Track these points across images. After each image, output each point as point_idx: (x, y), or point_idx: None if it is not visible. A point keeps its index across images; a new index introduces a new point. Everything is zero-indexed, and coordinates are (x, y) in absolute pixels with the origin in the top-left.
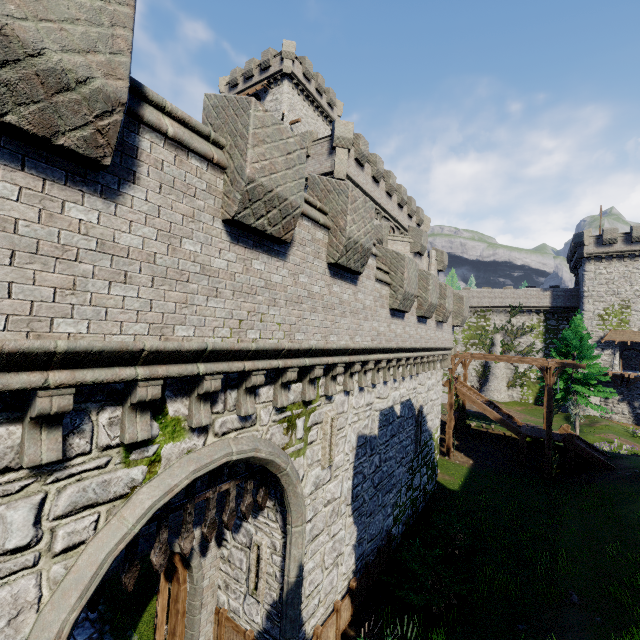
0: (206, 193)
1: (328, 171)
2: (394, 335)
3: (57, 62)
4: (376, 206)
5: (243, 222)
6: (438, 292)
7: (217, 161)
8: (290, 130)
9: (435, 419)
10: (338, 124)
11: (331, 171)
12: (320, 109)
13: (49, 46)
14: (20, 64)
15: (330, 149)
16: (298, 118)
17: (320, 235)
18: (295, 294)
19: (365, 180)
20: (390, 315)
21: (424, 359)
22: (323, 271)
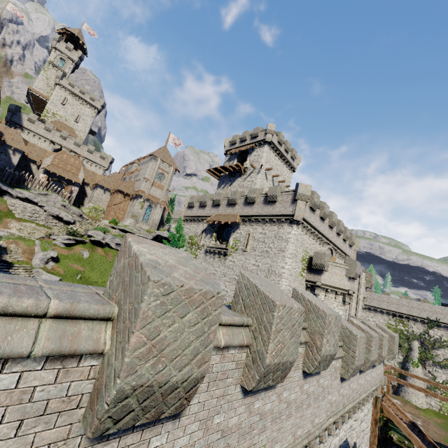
0: (234, 369)
1: (290, 214)
2: (342, 397)
3: (175, 379)
4: (321, 236)
5: (256, 389)
6: (377, 347)
7: (245, 344)
8: (296, 307)
9: (364, 447)
10: (300, 186)
11: (292, 214)
12: (285, 160)
13: (173, 374)
14: (154, 393)
15: (293, 199)
16: (271, 167)
17: (300, 349)
18: (278, 410)
19: (315, 219)
20: (340, 381)
21: (361, 401)
22: (299, 377)
